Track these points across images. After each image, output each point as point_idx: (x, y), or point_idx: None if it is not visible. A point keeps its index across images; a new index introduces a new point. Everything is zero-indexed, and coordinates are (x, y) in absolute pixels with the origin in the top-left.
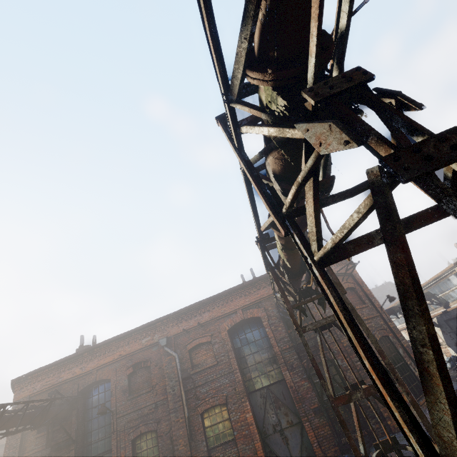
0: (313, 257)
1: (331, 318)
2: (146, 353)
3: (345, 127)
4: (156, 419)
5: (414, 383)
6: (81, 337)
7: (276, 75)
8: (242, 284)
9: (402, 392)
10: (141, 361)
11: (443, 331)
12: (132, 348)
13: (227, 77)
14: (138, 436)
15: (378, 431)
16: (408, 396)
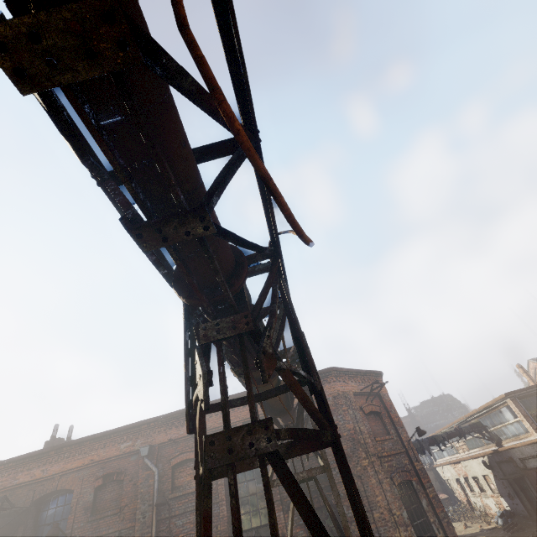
0: (198, 470)
1: (304, 474)
2: (123, 462)
3: (207, 384)
4: None
5: None
6: (55, 426)
7: (187, 301)
8: None
9: None
10: (115, 472)
11: (494, 475)
12: (108, 453)
13: (171, 268)
14: None
15: None
16: None
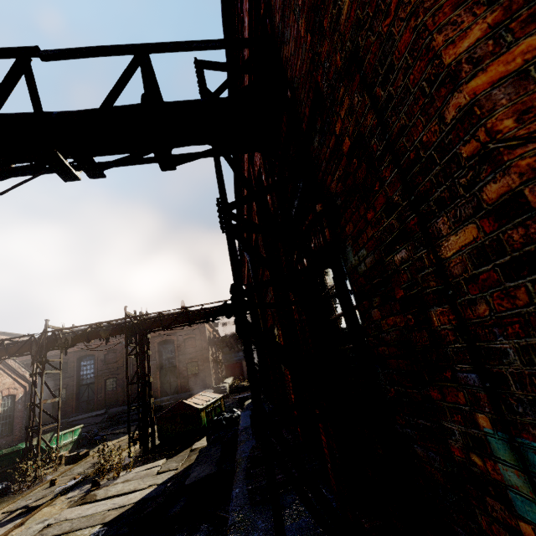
0: None
1: None
2: None
3: None
4: None
5: None
6: None
7: None
8: None
9: None
10: None
11: None
12: None
13: None
14: None
15: None
16: None
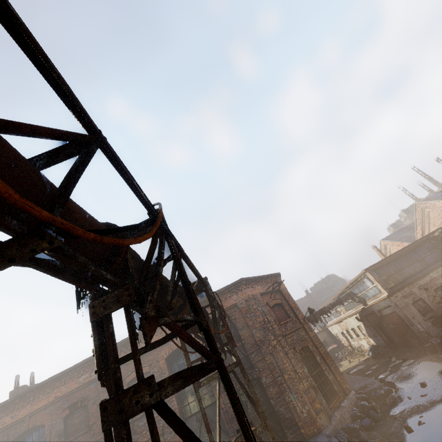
0: None
1: None
2: (84, 391)
3: (99, 356)
4: None
5: (327, 387)
6: (16, 377)
7: None
8: None
9: (314, 400)
10: (79, 400)
11: (364, 324)
12: (69, 387)
13: None
14: None
15: (294, 440)
16: (273, 441)
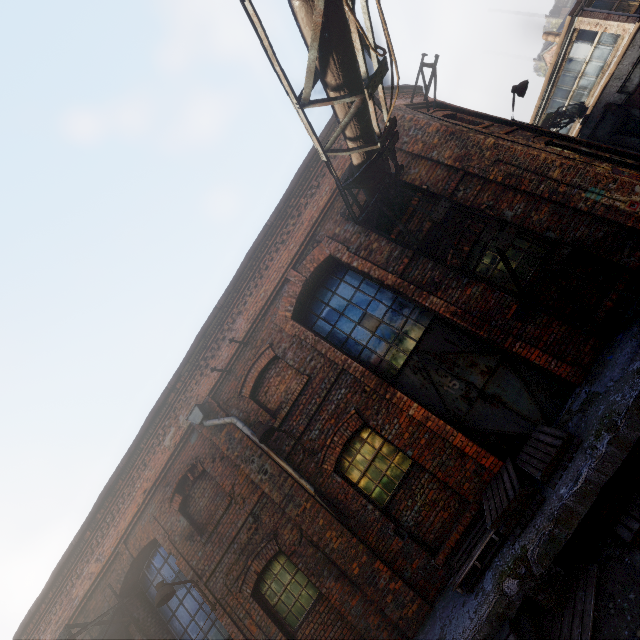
0: None
1: None
2: (185, 455)
3: None
4: (268, 536)
5: None
6: None
7: None
8: (264, 227)
9: None
10: (187, 474)
11: None
12: (156, 466)
13: None
14: (258, 582)
15: None
16: None
